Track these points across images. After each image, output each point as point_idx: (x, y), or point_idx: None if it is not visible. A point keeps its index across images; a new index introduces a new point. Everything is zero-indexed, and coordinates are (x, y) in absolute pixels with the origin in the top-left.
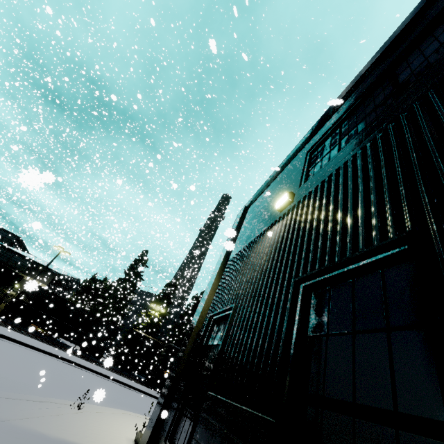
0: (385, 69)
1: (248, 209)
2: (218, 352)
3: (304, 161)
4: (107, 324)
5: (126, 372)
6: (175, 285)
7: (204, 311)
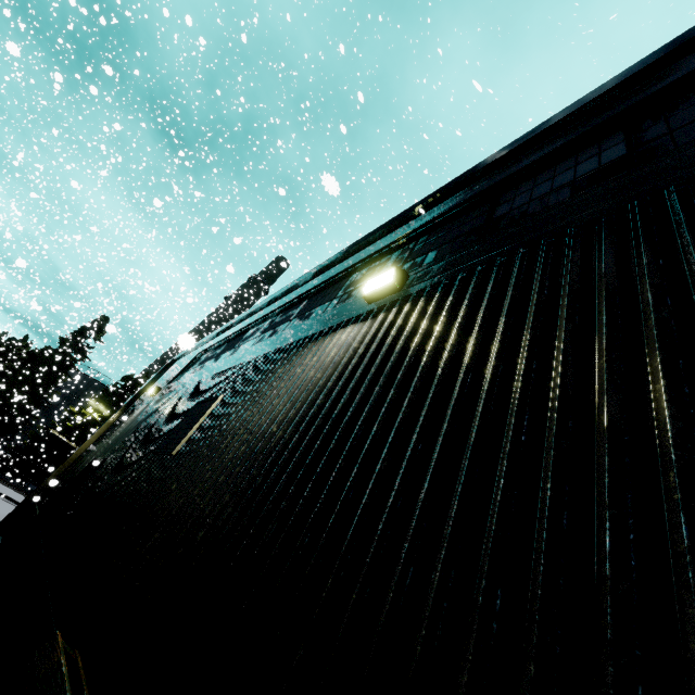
0: (227, 336)
1: (176, 362)
2: (56, 485)
3: (191, 361)
4: (5, 413)
5: (21, 484)
6: (138, 381)
7: (81, 450)
